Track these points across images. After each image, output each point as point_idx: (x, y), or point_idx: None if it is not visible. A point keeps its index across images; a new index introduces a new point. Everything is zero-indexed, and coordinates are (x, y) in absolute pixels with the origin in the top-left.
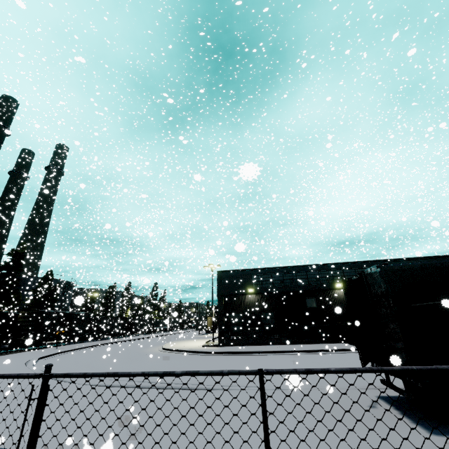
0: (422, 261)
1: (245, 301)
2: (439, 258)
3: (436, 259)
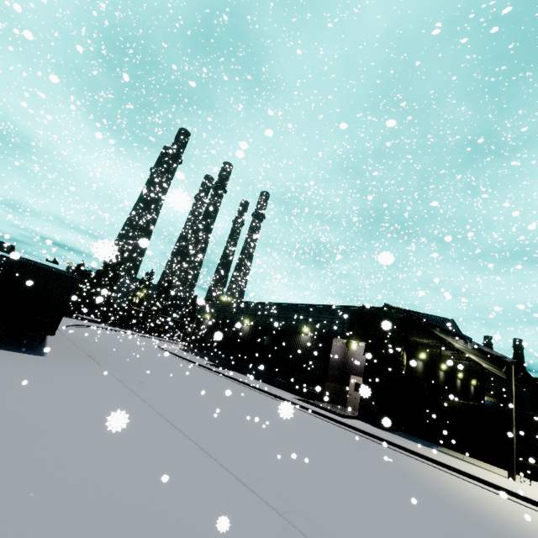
0: None
1: (204, 323)
2: None
3: None
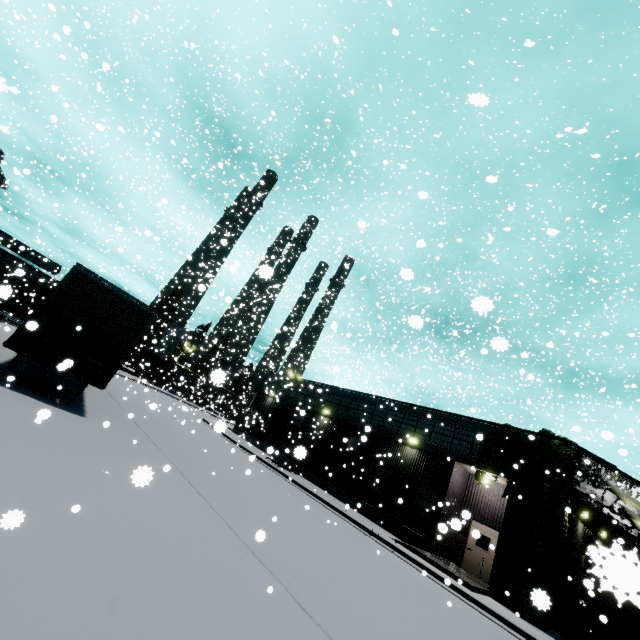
0: None
1: (265, 402)
2: None
3: None
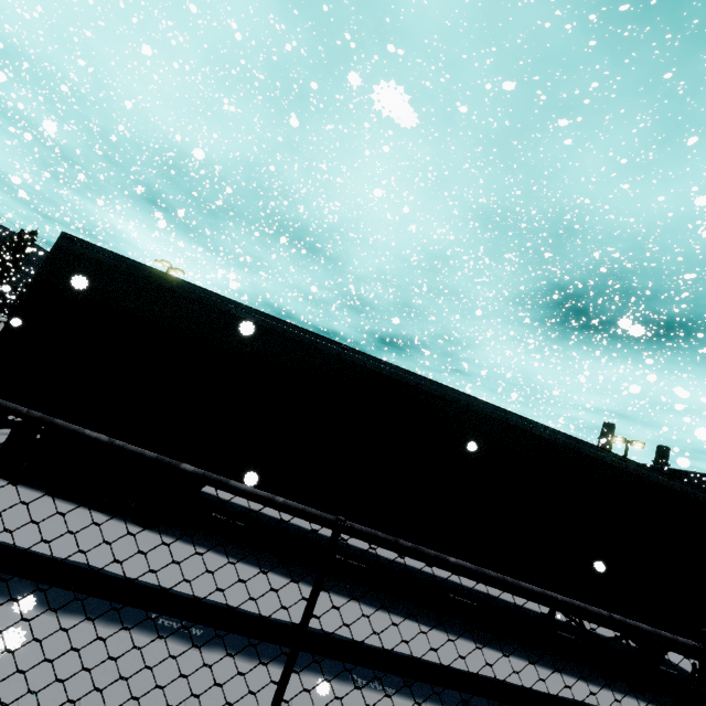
0: (127, 261)
1: None
2: (153, 269)
3: (146, 268)
